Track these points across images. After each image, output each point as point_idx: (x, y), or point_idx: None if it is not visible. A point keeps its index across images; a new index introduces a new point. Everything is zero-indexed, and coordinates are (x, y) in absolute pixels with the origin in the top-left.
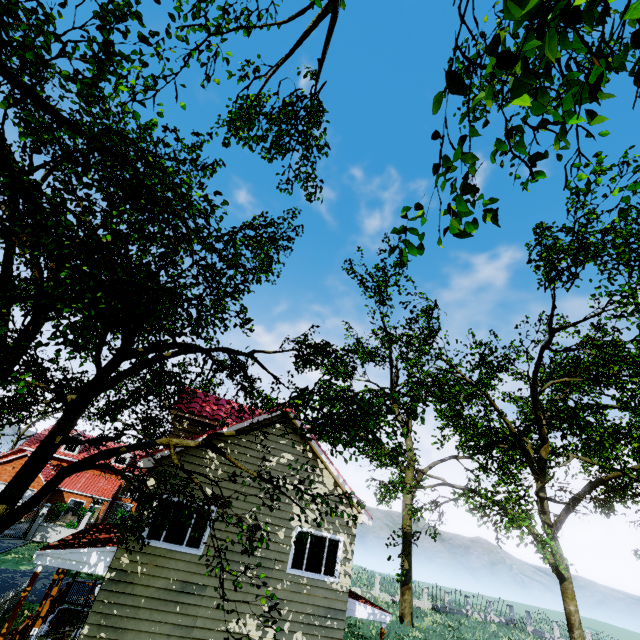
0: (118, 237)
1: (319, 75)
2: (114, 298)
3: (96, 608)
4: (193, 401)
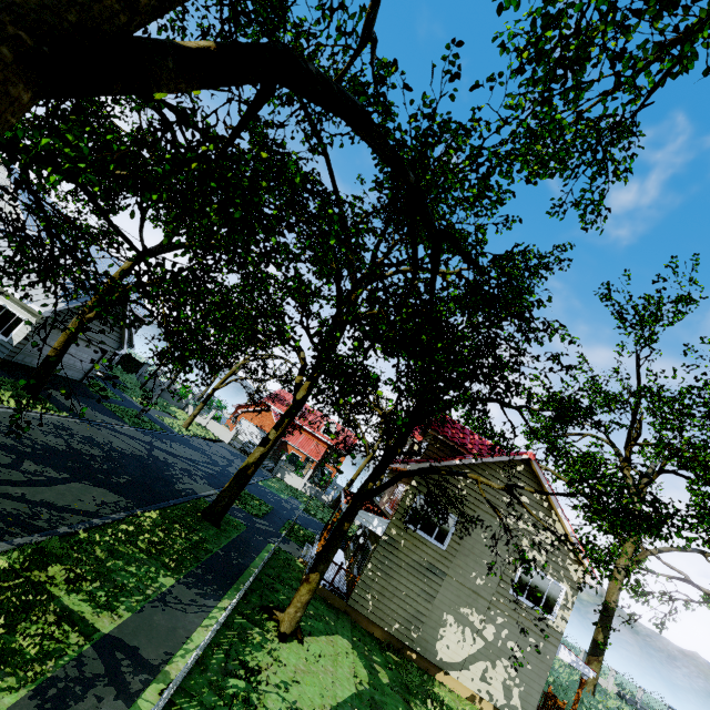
0: (484, 339)
1: (647, 98)
2: (448, 364)
3: (376, 555)
4: (445, 426)
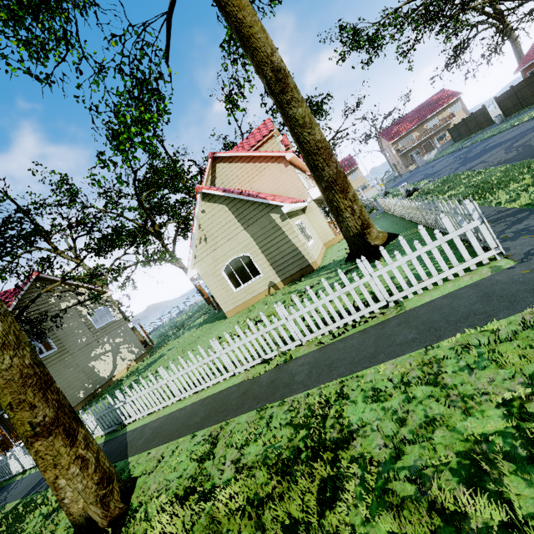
0: None
1: None
2: None
3: None
4: None
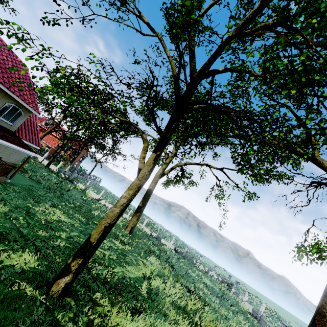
0: None
1: None
2: None
3: None
4: None
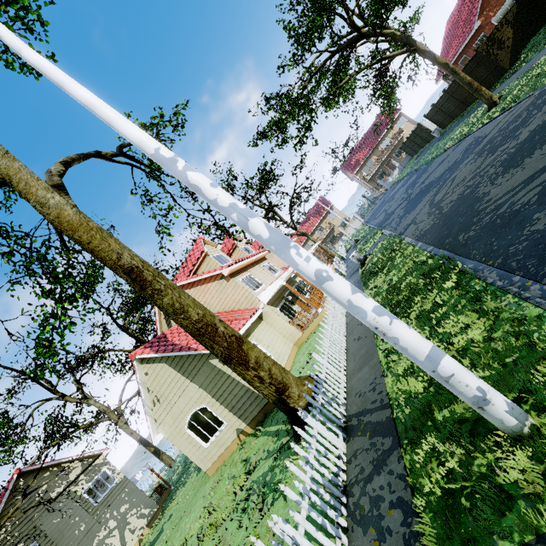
0: None
1: None
2: None
3: None
4: None
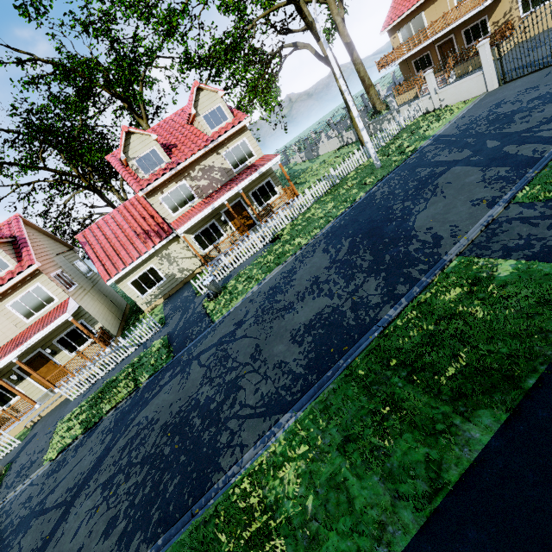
0: None
1: None
2: None
3: None
4: None
